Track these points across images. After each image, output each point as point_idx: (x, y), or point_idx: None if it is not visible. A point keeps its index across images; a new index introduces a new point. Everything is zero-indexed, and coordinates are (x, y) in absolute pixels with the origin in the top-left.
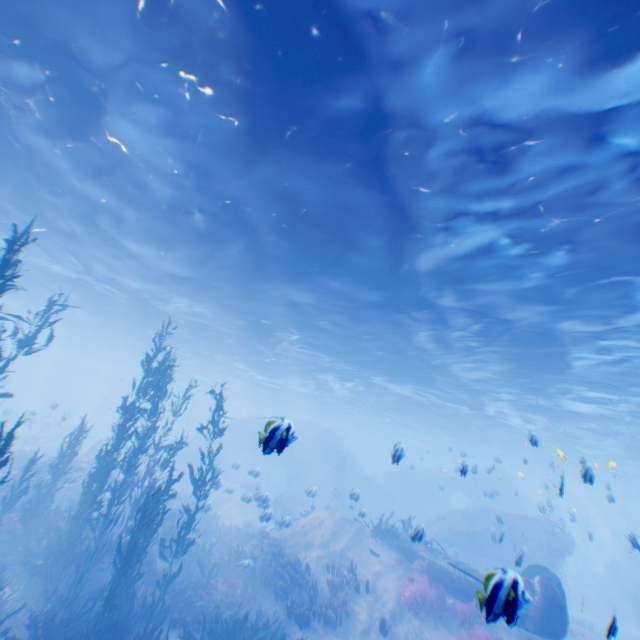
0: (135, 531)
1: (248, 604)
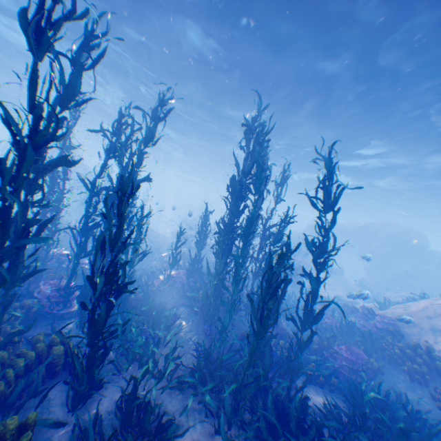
0: (264, 297)
1: (375, 377)
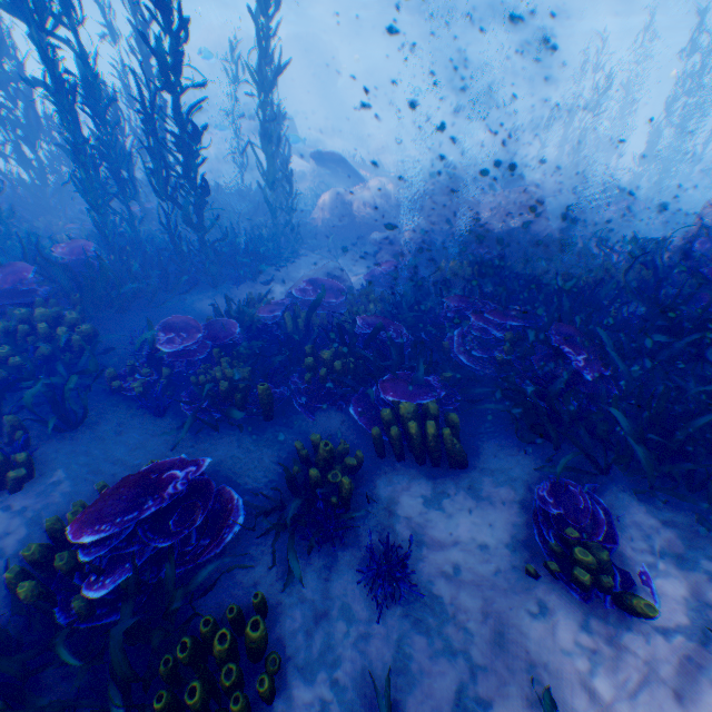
0: None
1: None
